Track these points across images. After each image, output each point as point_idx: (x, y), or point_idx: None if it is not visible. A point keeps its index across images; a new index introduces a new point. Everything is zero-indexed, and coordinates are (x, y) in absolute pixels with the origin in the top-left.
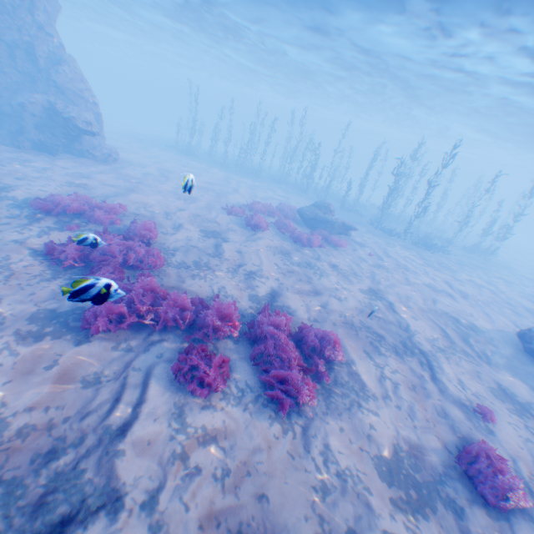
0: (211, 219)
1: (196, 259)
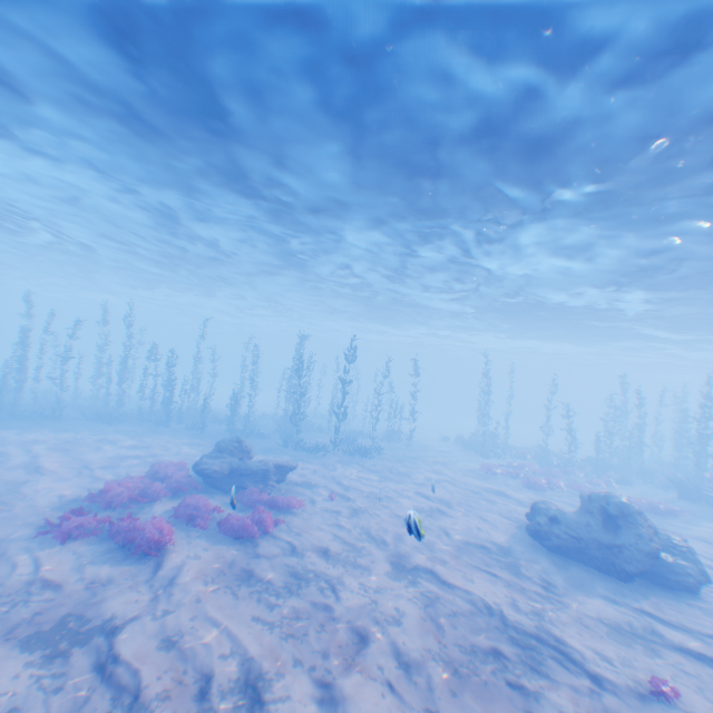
0: (25, 579)
1: None
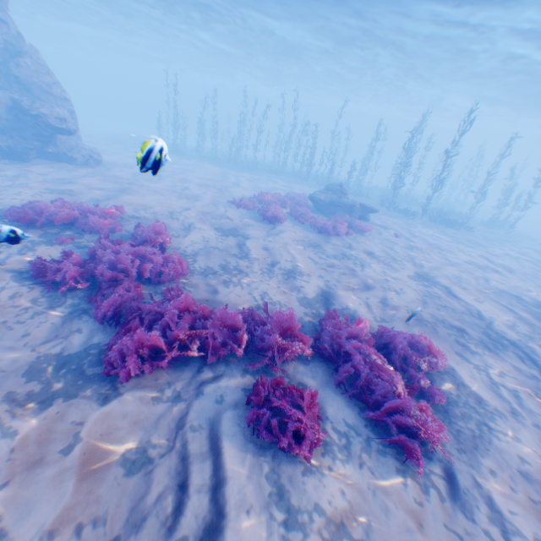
0: (221, 215)
1: (221, 263)
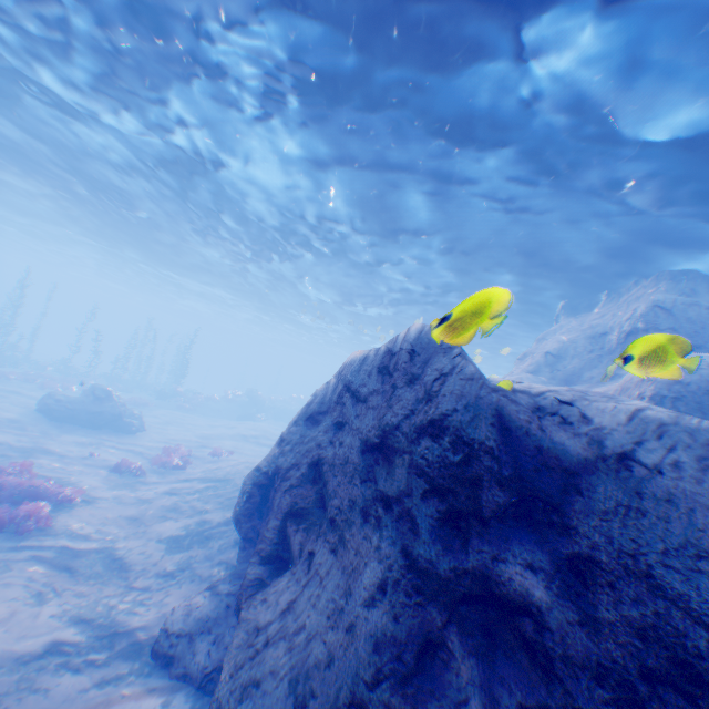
0: None
1: None
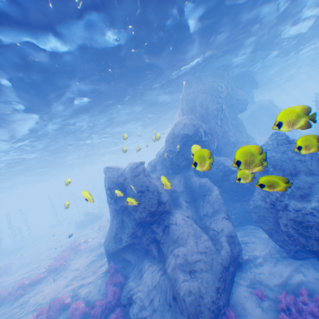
0: None
1: None
